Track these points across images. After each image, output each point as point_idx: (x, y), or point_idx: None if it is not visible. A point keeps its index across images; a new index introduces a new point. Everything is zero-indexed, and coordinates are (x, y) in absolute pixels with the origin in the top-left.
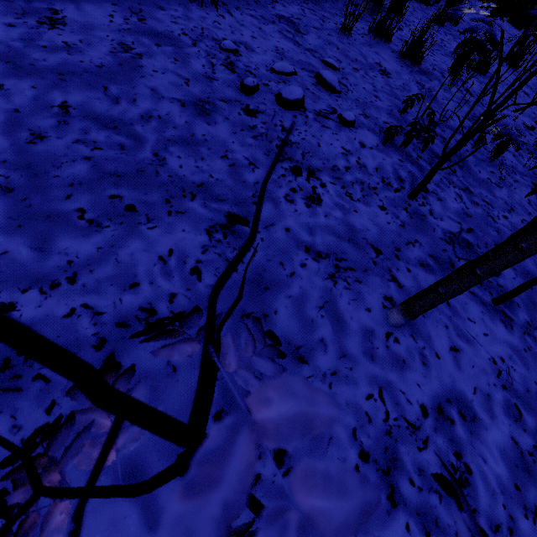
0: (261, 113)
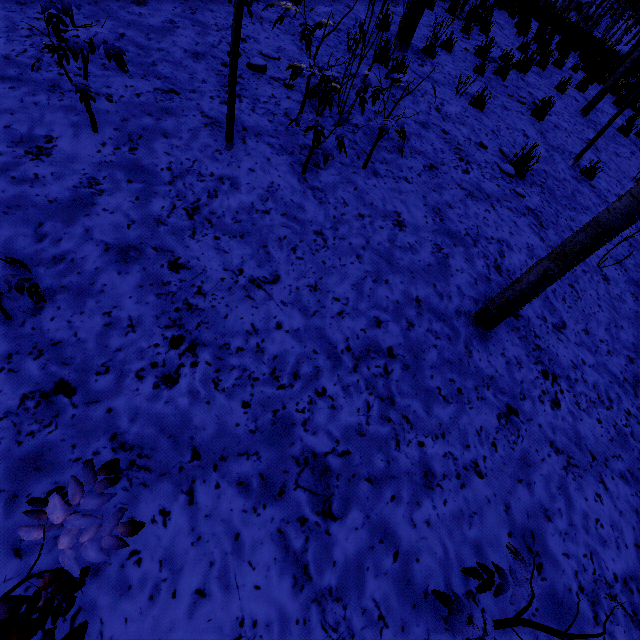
0: None
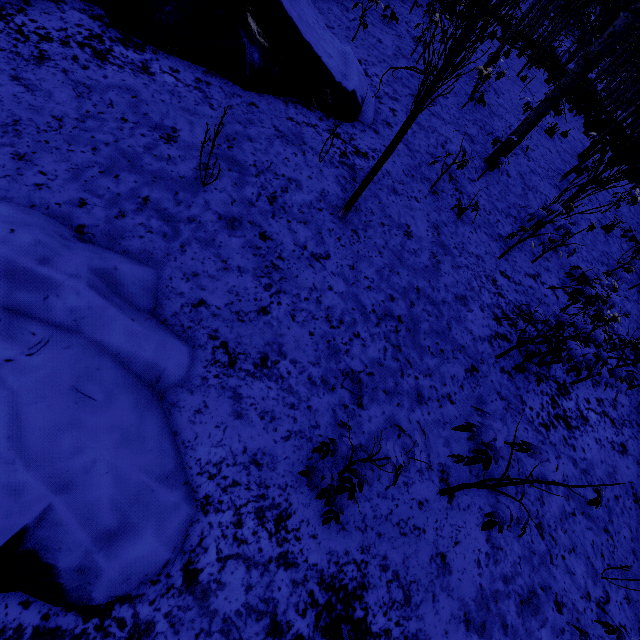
0: None
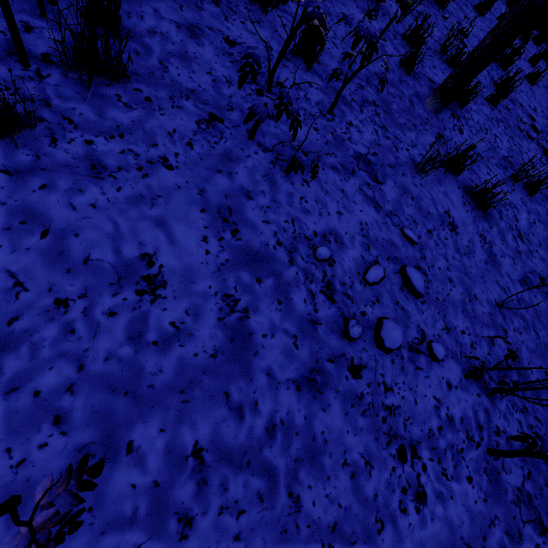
0: (364, 368)
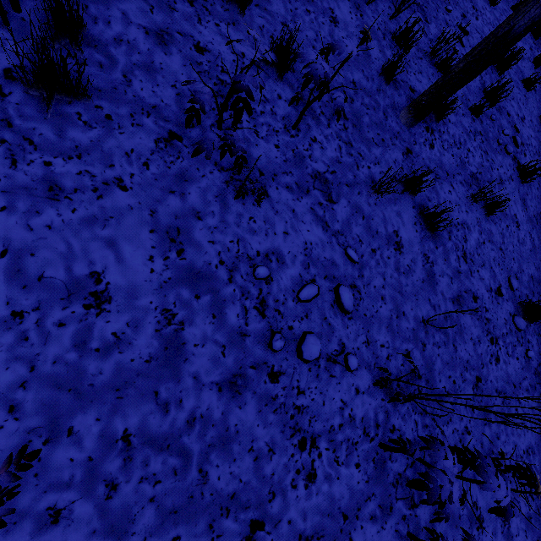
0: (283, 375)
